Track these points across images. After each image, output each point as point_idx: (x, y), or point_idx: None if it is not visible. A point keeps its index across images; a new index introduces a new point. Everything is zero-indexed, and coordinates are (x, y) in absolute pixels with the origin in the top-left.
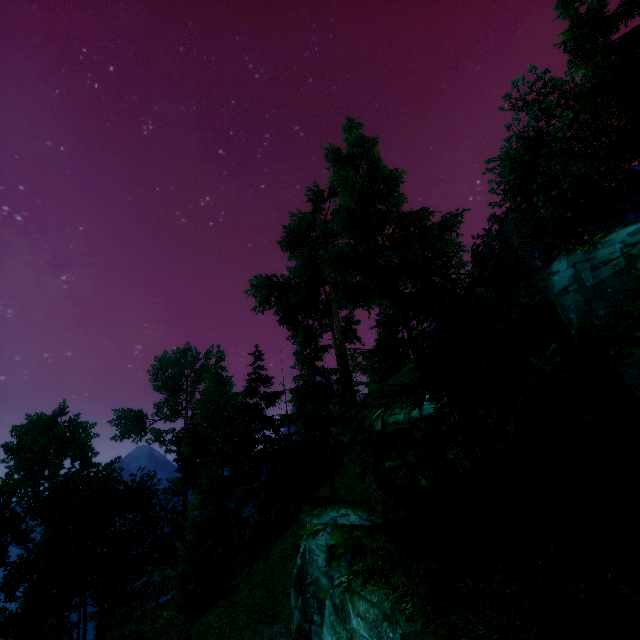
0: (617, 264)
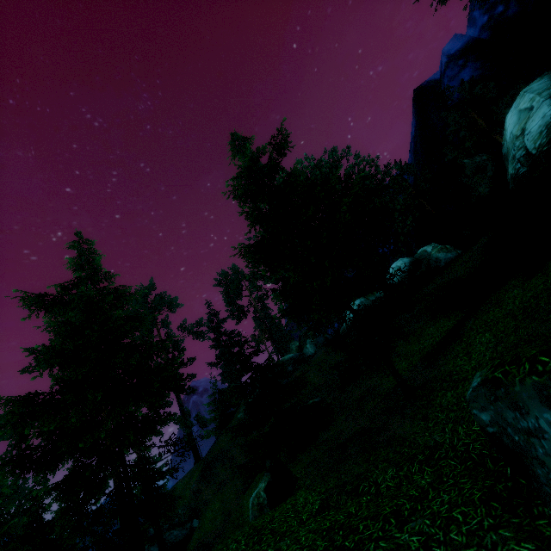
0: None
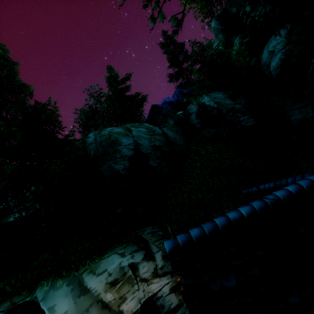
0: (106, 136)
